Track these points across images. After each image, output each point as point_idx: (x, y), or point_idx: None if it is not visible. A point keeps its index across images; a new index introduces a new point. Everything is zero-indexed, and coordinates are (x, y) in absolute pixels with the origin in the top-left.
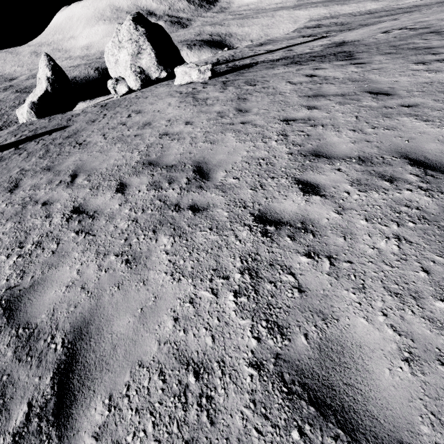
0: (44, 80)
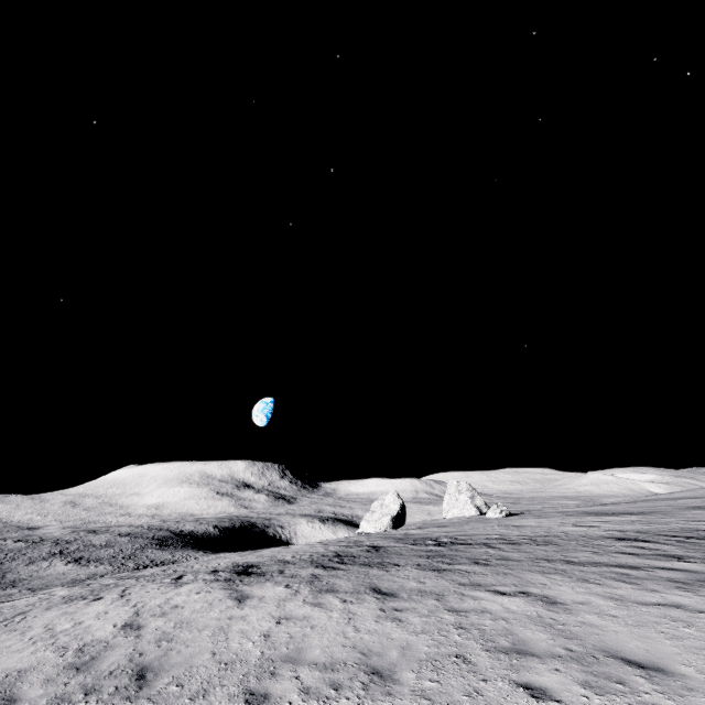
0: (398, 504)
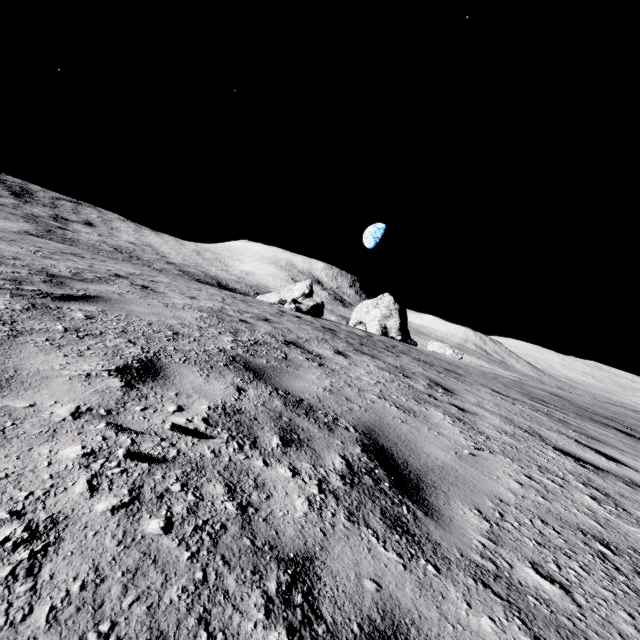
0: (300, 293)
